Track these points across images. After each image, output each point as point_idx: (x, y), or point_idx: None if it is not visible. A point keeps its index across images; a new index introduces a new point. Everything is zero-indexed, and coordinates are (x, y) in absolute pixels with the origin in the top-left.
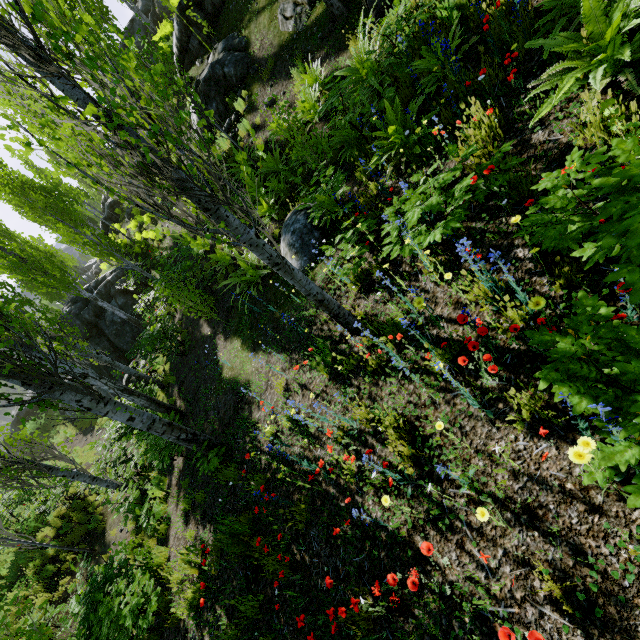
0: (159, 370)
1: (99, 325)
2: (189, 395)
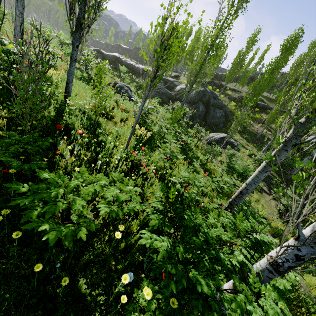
0: (247, 153)
1: (209, 106)
2: (287, 182)
